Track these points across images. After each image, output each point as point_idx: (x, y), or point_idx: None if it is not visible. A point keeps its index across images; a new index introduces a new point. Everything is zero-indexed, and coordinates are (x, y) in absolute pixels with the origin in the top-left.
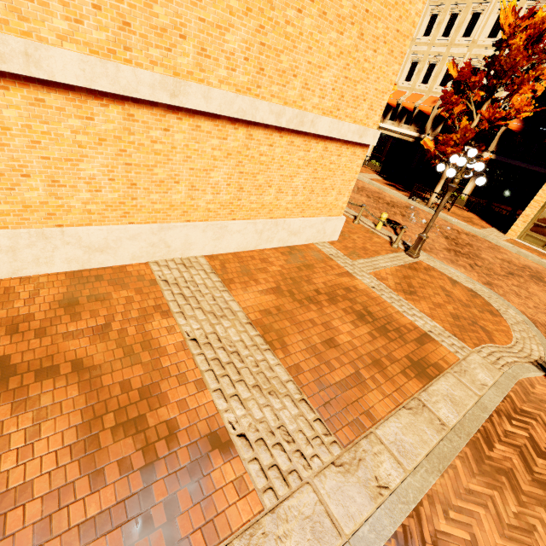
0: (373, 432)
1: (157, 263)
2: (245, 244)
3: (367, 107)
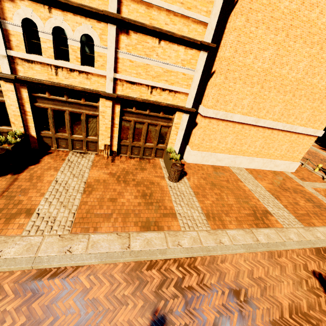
0: (314, 227)
1: (231, 167)
2: (257, 166)
3: (319, 123)
